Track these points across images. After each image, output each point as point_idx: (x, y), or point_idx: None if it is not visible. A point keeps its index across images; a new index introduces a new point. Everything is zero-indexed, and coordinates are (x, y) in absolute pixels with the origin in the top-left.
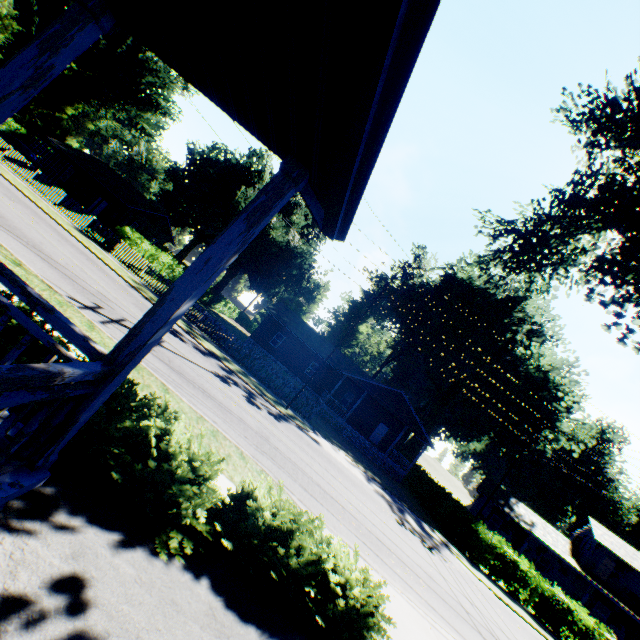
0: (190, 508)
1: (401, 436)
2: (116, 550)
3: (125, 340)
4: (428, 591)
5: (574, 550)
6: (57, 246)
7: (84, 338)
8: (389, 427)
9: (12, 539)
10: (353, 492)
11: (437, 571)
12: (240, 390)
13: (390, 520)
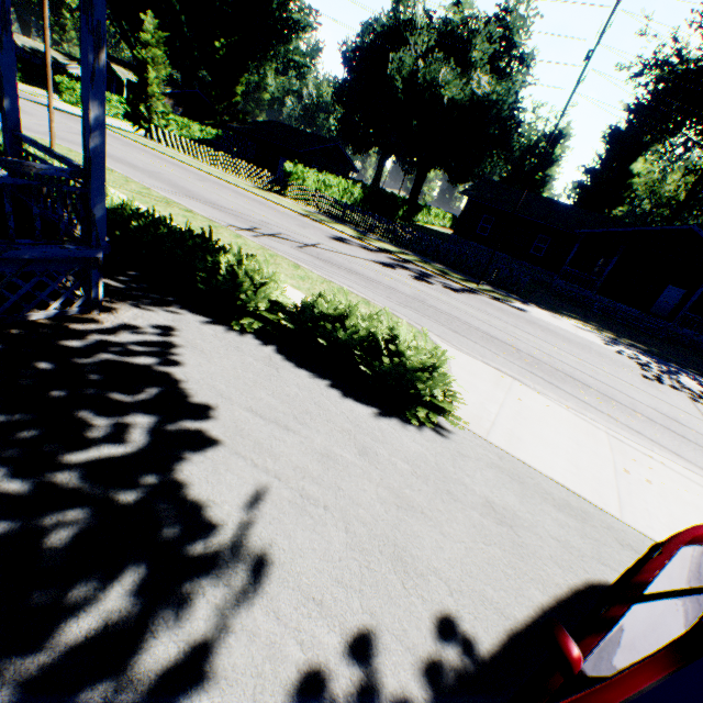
0: (253, 303)
1: None
2: (204, 324)
3: (84, 153)
4: (643, 423)
5: None
6: (232, 201)
7: (78, 166)
8: (685, 289)
9: (139, 310)
10: (557, 346)
11: (700, 420)
12: (408, 272)
13: (624, 373)
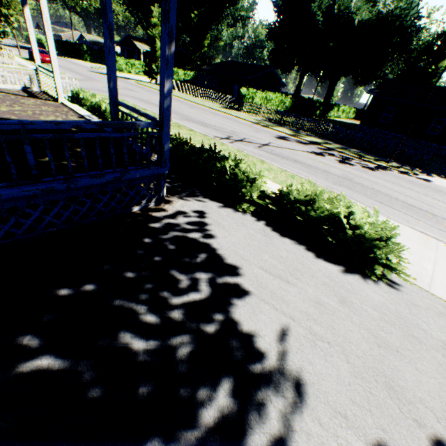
0: (248, 193)
1: None
2: (219, 208)
3: (160, 111)
4: None
5: None
6: (211, 119)
7: (154, 119)
8: None
9: (183, 201)
10: None
11: None
12: (333, 158)
13: None
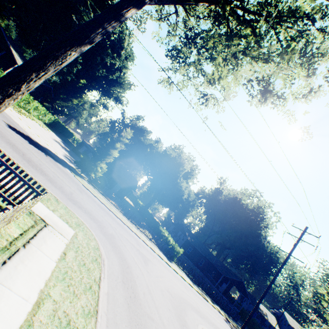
0: None
1: (230, 287)
2: None
3: None
4: None
5: (278, 323)
6: (215, 318)
7: None
8: (226, 284)
9: None
10: None
11: None
12: None
13: None
